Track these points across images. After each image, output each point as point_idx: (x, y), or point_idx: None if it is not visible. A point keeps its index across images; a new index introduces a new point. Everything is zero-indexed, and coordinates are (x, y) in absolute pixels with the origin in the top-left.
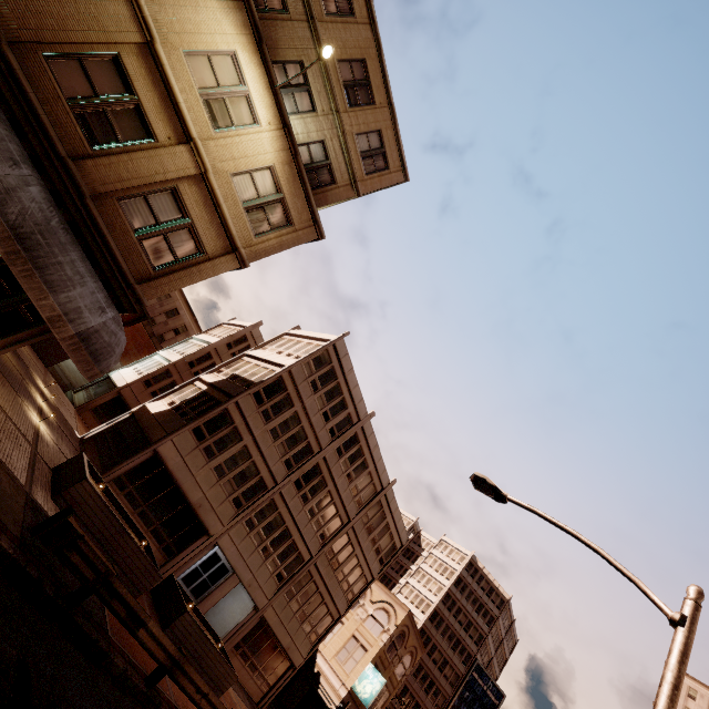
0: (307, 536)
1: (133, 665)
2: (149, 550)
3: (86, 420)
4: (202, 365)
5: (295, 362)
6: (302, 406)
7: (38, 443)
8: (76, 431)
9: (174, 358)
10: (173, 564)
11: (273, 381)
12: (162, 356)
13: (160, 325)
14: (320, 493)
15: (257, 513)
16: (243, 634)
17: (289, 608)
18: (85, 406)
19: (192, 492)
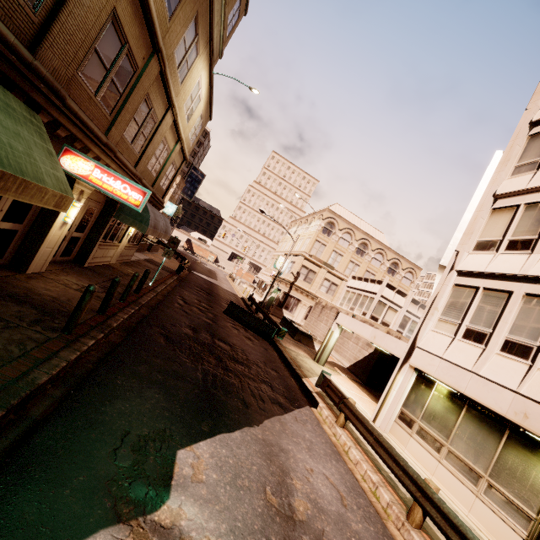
0: None
1: None
2: None
3: None
4: None
5: None
6: None
7: None
8: None
9: None
10: None
11: None
12: None
13: None
14: None
15: None
16: None
17: None
18: None
19: None
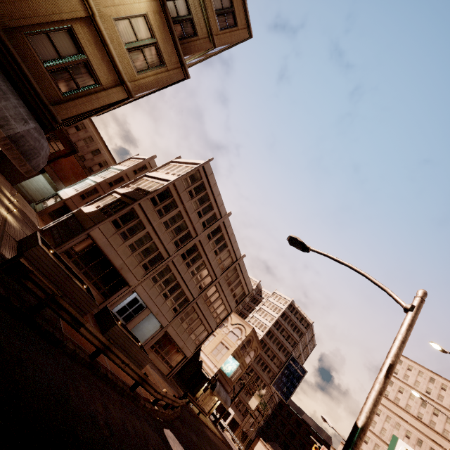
0: (190, 287)
1: (80, 348)
2: (89, 291)
3: (45, 220)
4: (118, 185)
5: (177, 178)
6: (184, 207)
7: (5, 225)
8: (38, 225)
9: (99, 180)
10: (108, 302)
11: (163, 190)
12: (91, 179)
13: (88, 160)
14: (198, 262)
15: (158, 273)
16: (155, 340)
17: (182, 327)
18: (43, 211)
19: (115, 260)
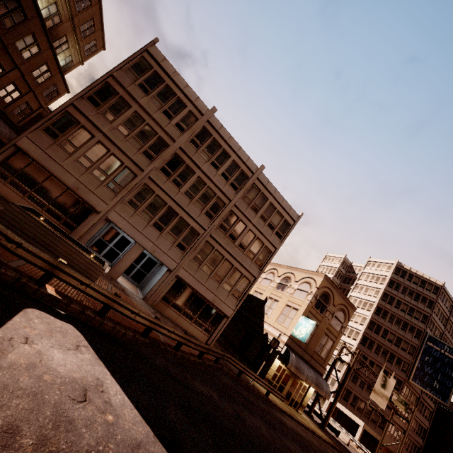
0: (192, 213)
1: None
2: None
3: None
4: None
5: (114, 68)
6: (140, 106)
7: None
8: None
9: None
10: (75, 235)
11: (101, 87)
12: None
13: None
14: (191, 179)
15: (136, 196)
16: (165, 289)
17: (202, 271)
18: None
19: (65, 178)
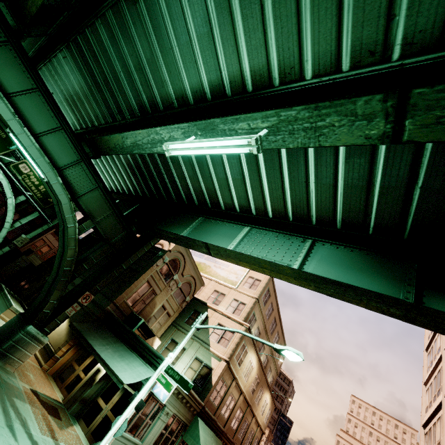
0: None
1: None
2: None
3: None
4: None
5: None
6: None
7: None
8: None
9: None
10: None
11: None
12: None
13: None
14: None
15: None
16: None
17: None
18: None
19: None
